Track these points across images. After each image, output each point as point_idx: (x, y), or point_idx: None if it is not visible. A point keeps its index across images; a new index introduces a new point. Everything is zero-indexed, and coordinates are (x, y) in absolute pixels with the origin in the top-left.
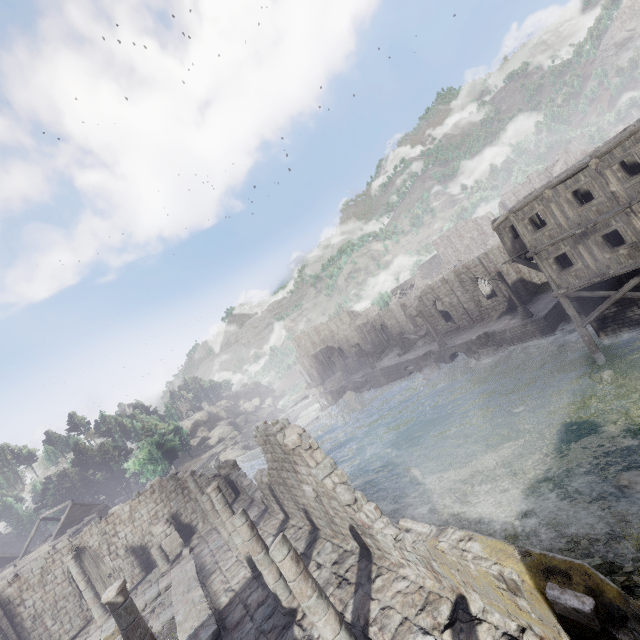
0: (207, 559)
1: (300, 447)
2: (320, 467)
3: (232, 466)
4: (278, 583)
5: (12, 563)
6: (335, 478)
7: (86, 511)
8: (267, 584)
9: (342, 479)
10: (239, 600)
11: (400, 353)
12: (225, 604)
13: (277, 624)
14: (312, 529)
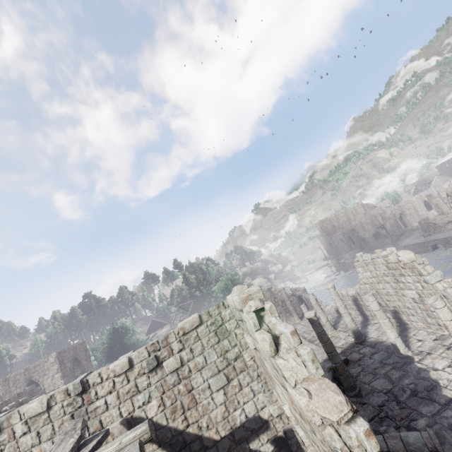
0: (304, 335)
1: (415, 262)
2: (432, 275)
3: (303, 291)
4: (397, 339)
5: (167, 326)
6: (444, 284)
7: (199, 308)
8: (388, 338)
9: (451, 285)
10: (351, 351)
11: (424, 235)
12: (339, 352)
13: (397, 361)
14: (398, 324)
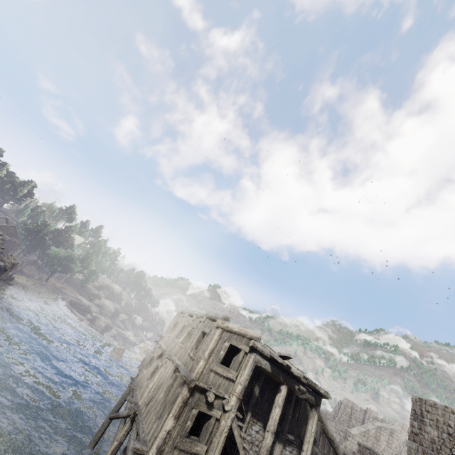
0: None
1: None
2: None
3: (11, 262)
4: None
5: None
6: None
7: (13, 235)
8: None
9: None
10: None
11: None
12: None
13: None
14: None
